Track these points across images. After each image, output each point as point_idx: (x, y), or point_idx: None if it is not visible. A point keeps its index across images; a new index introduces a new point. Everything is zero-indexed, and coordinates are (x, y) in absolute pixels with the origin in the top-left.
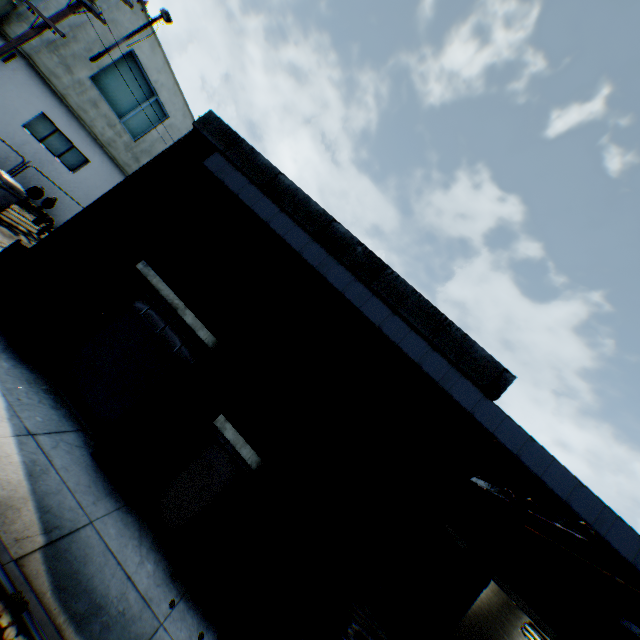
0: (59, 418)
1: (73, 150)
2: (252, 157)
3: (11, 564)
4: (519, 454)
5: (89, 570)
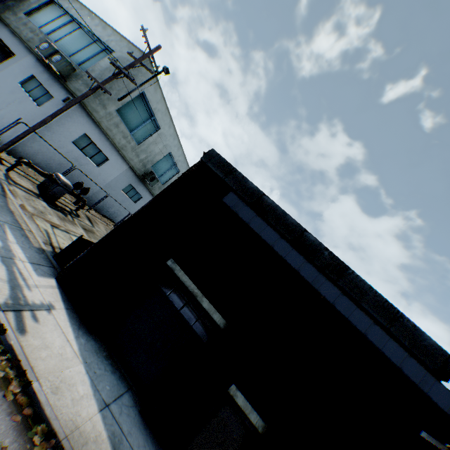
0: (116, 381)
1: (99, 153)
2: (243, 182)
3: None
4: None
5: None
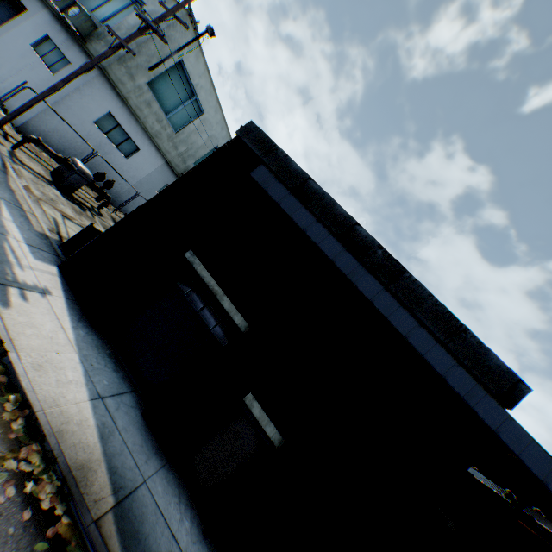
0: (118, 380)
1: (128, 140)
2: (285, 163)
3: (92, 525)
4: (545, 480)
5: (145, 529)
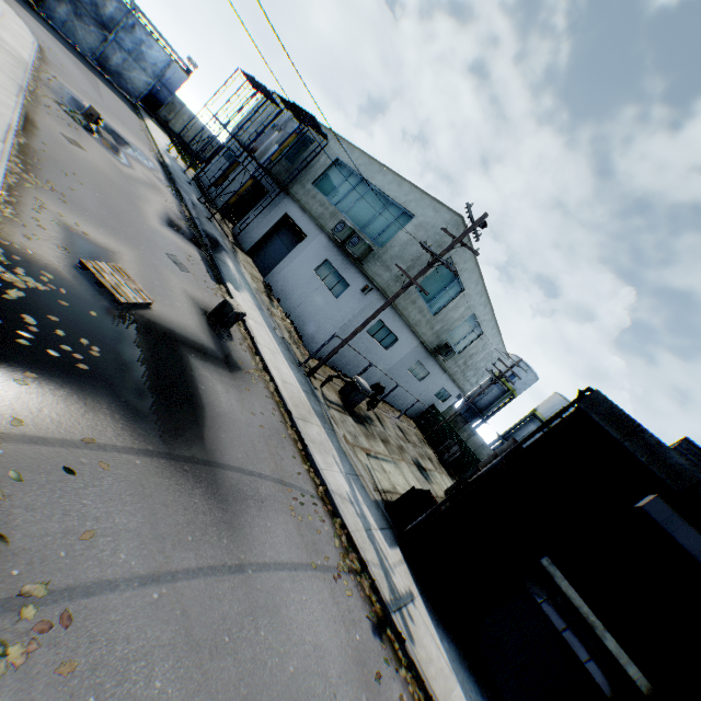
0: None
1: (389, 334)
2: (659, 452)
3: None
4: None
5: None
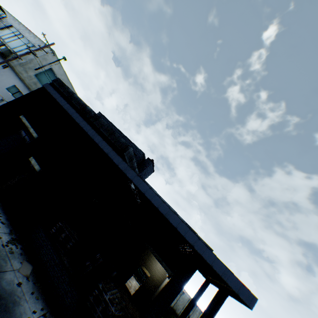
0: None
1: None
2: (67, 89)
3: None
4: (108, 153)
5: None
